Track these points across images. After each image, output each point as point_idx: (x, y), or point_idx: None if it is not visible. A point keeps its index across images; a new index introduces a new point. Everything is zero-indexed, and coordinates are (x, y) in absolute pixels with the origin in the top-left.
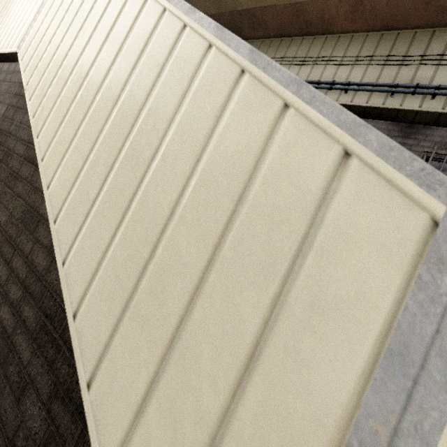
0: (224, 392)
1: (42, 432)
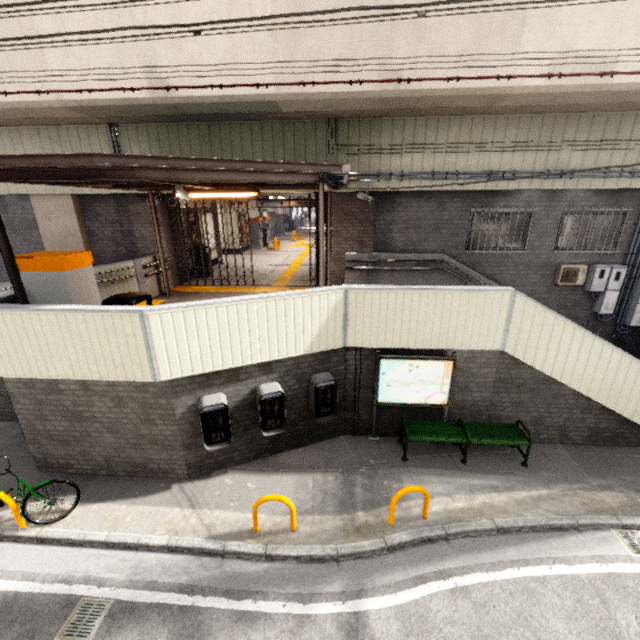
0: (637, 398)
1: (594, 421)
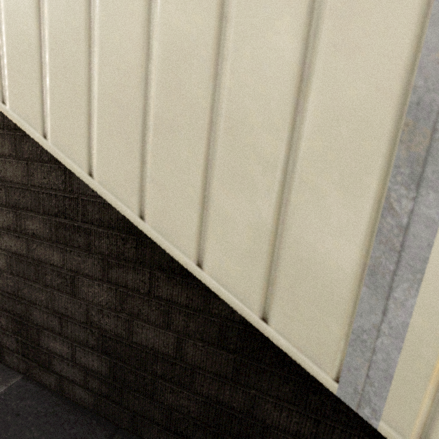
0: (283, 128)
1: (112, 298)
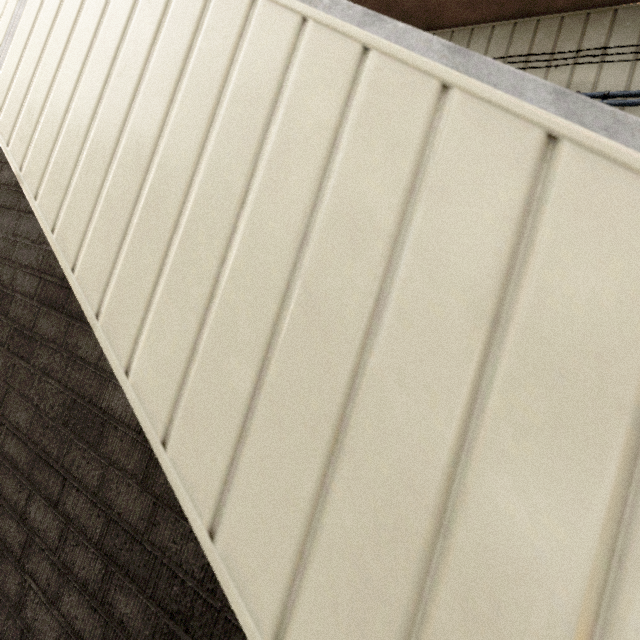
0: None
1: None
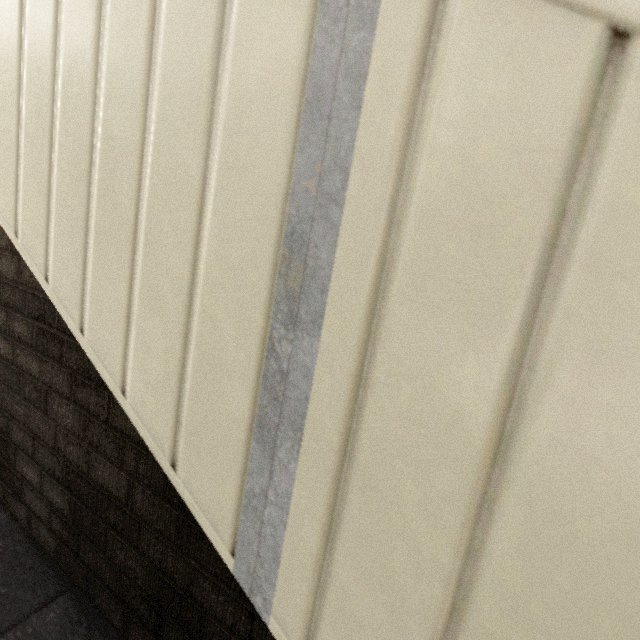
0: (189, 248)
1: (77, 423)
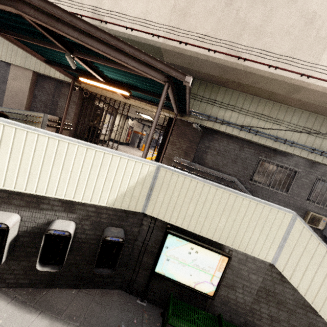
0: None
1: None
